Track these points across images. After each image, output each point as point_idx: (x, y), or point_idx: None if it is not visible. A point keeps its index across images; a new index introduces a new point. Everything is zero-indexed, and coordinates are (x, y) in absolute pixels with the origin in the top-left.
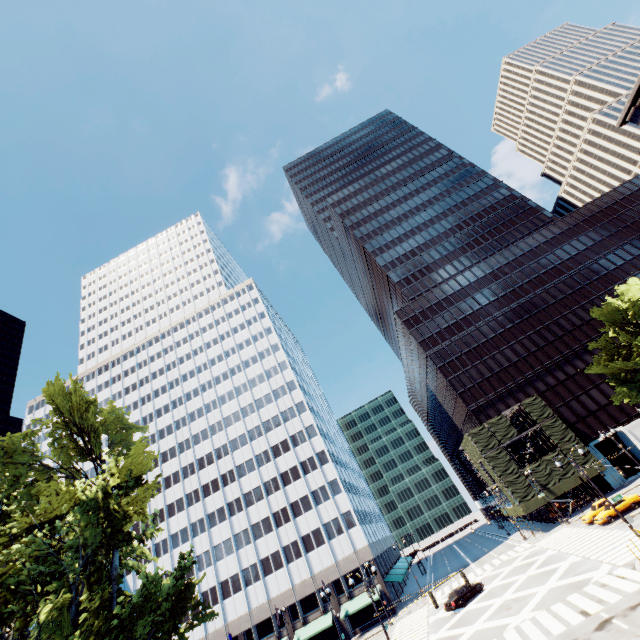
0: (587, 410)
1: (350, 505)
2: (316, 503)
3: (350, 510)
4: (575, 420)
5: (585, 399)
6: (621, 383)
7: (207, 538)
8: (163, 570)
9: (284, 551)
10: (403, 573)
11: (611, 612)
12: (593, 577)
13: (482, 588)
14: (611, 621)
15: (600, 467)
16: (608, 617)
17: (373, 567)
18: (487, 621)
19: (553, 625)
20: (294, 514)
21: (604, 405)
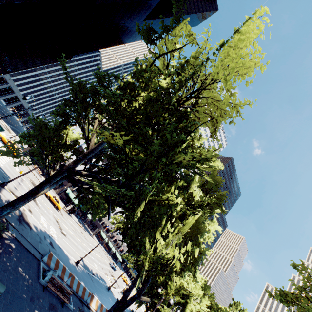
0: None
1: None
2: None
3: None
4: None
5: None
6: None
7: None
8: None
9: None
10: None
11: None
12: None
13: None
14: None
15: None
16: None
17: None
18: None
19: None
20: None
21: None
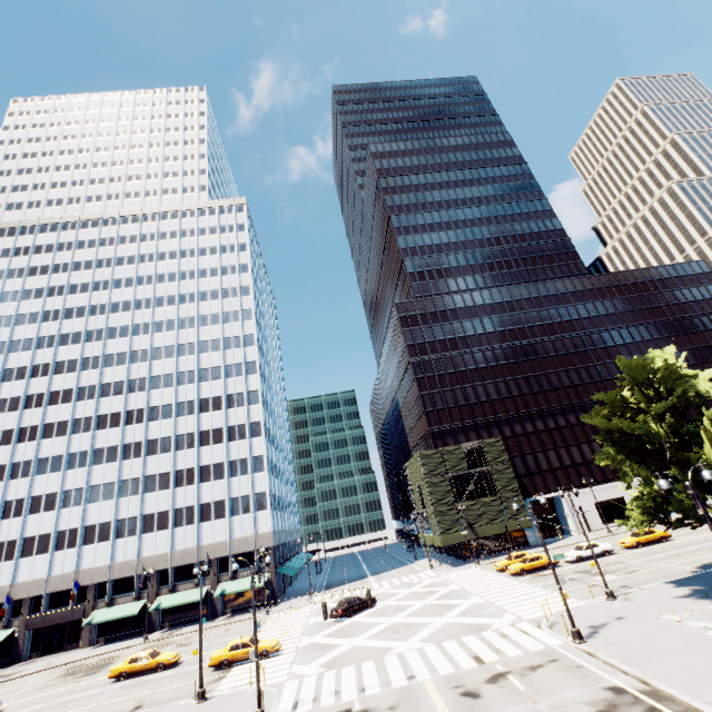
0: (538, 468)
1: (268, 487)
2: (231, 474)
3: (266, 492)
4: (524, 473)
5: (541, 457)
6: (610, 445)
7: (85, 475)
8: (15, 494)
9: (175, 513)
10: (298, 568)
11: (508, 666)
12: (494, 624)
13: (375, 604)
14: (506, 676)
15: (528, 523)
16: (504, 671)
17: (268, 558)
18: (370, 639)
19: (441, 663)
20: (201, 478)
21: (555, 468)
